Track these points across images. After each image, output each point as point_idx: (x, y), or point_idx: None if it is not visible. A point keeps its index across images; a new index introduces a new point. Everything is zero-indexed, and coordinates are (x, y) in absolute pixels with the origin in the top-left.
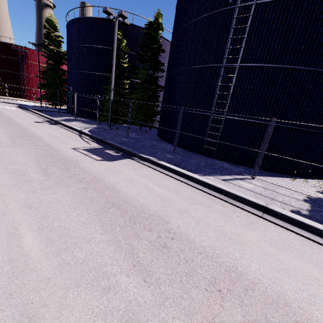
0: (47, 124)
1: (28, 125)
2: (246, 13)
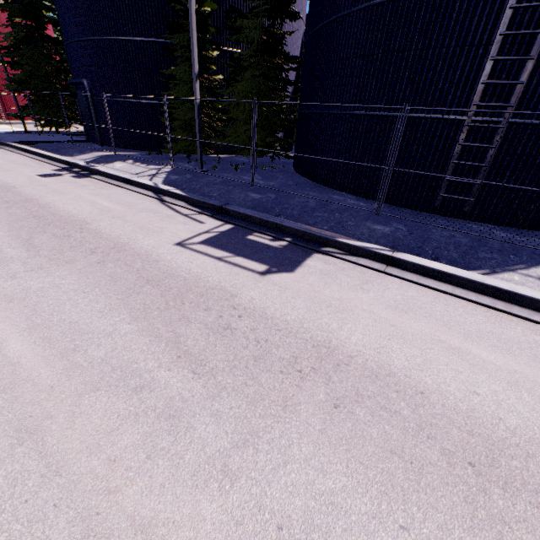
0: (69, 178)
1: (33, 189)
2: None
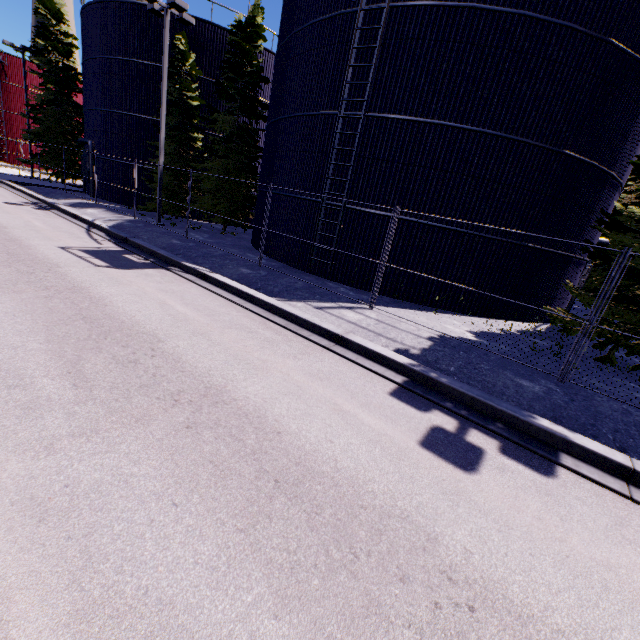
0: (29, 208)
1: None
2: (377, 23)
